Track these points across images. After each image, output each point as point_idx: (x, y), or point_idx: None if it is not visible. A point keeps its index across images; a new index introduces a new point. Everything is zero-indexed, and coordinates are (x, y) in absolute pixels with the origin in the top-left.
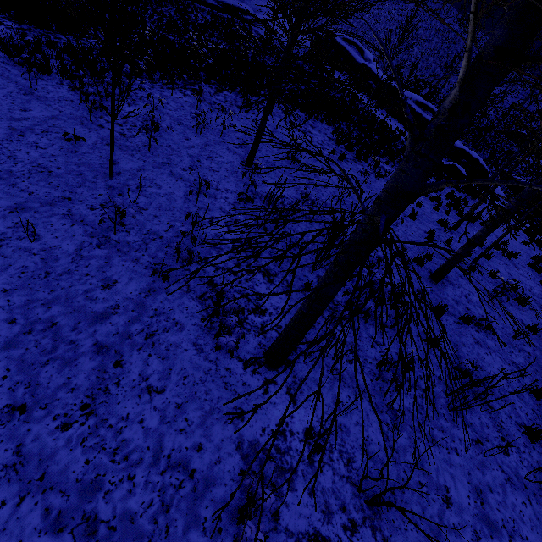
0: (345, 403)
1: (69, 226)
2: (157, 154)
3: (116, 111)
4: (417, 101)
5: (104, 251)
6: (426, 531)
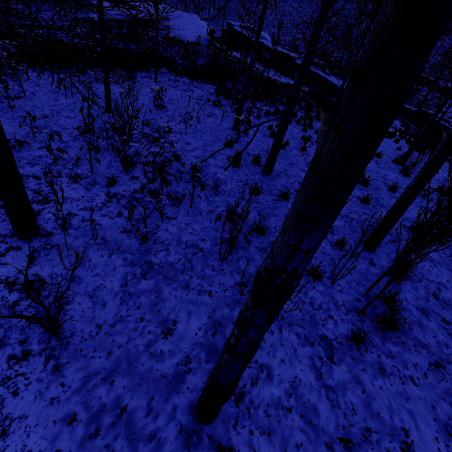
0: (93, 261)
1: None
2: (18, 111)
3: None
4: None
5: None
6: (119, 358)
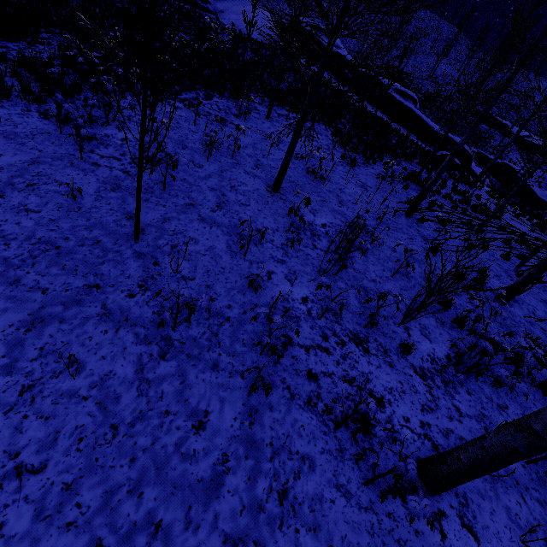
0: (520, 515)
1: (112, 333)
2: (174, 193)
3: (106, 140)
4: (396, 89)
5: (172, 363)
6: None
